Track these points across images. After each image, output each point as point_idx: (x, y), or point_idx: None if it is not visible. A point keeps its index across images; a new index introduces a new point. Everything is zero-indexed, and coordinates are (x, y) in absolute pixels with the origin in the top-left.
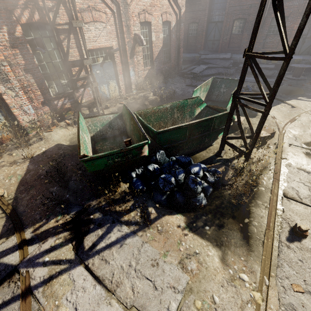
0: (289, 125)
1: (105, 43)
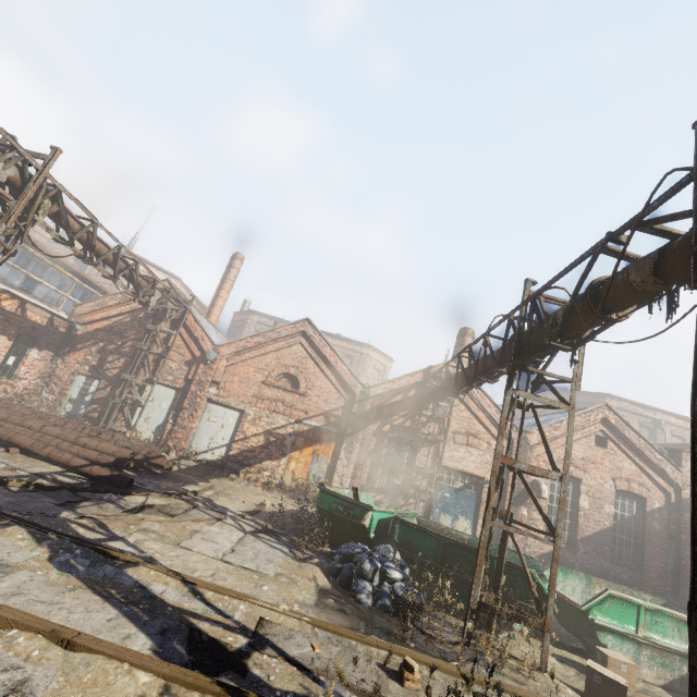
0: None
1: (474, 469)
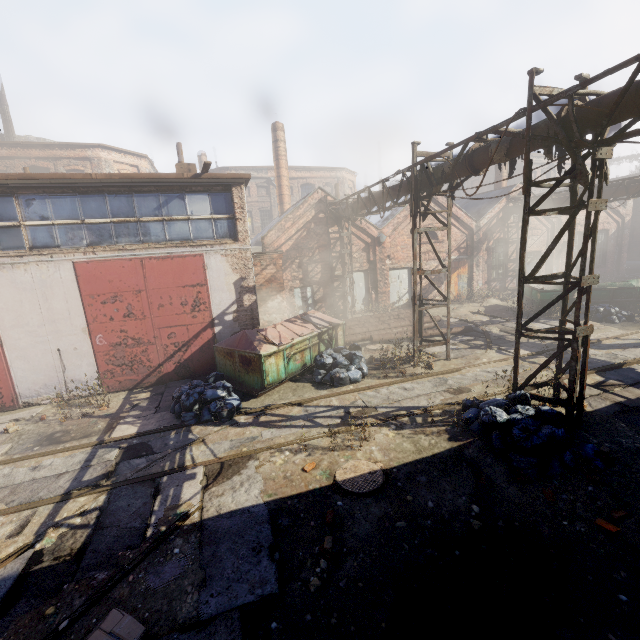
0: None
1: (535, 248)
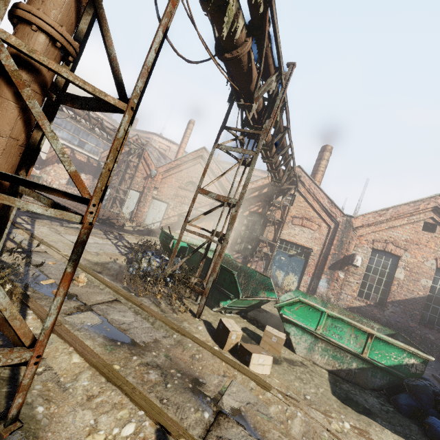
0: (328, 435)
1: (304, 242)
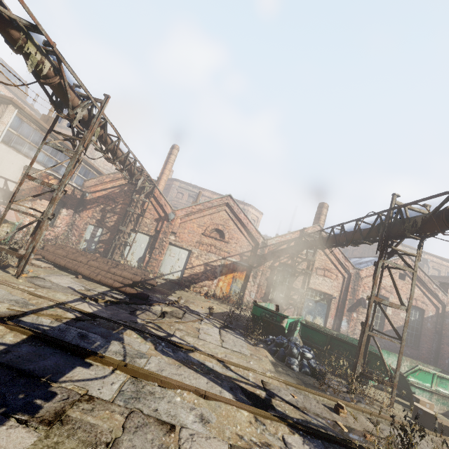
0: None
1: (327, 290)
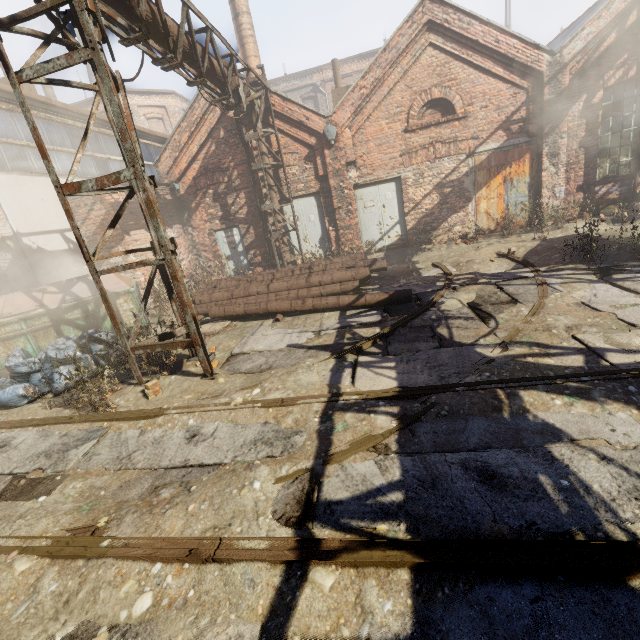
0: None
1: None
